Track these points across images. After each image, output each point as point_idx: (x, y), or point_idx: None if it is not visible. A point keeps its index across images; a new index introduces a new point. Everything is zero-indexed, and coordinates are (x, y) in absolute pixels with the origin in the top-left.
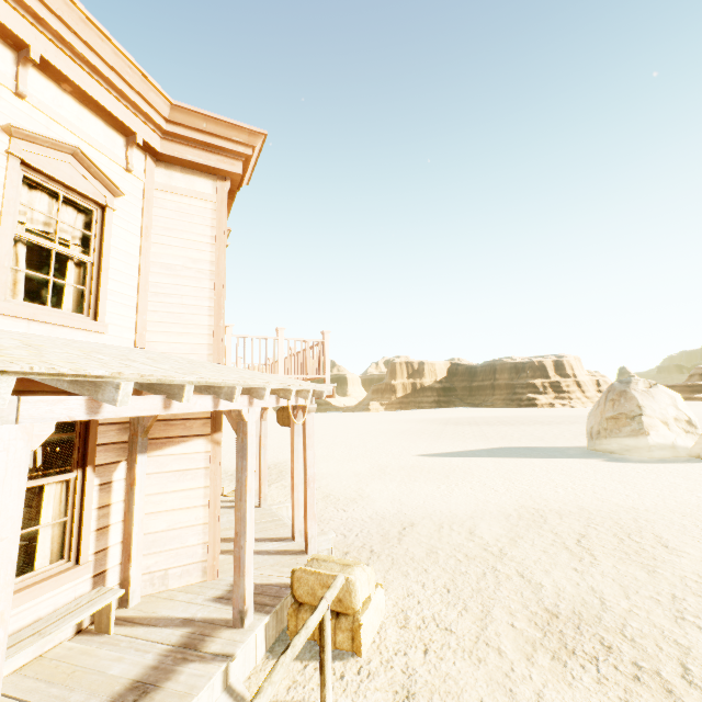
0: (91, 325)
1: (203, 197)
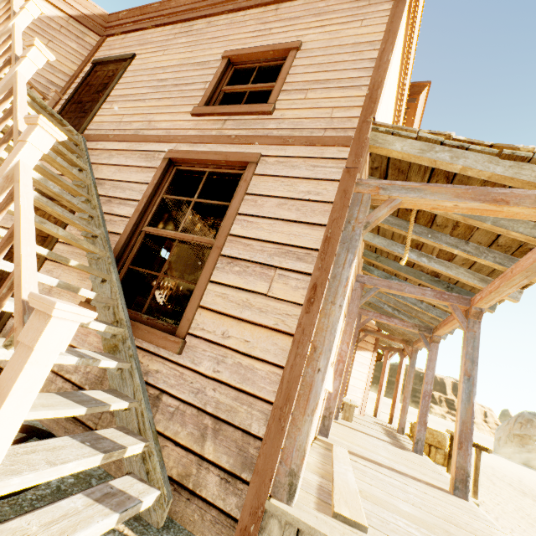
0: None
1: None
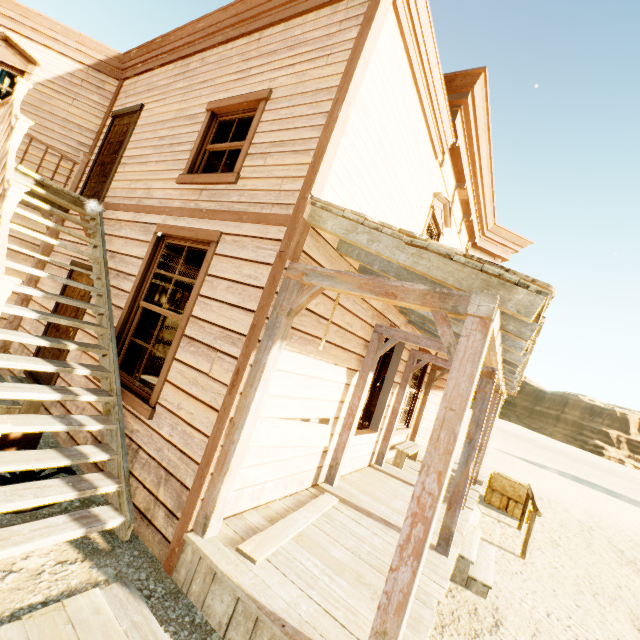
0: None
1: None
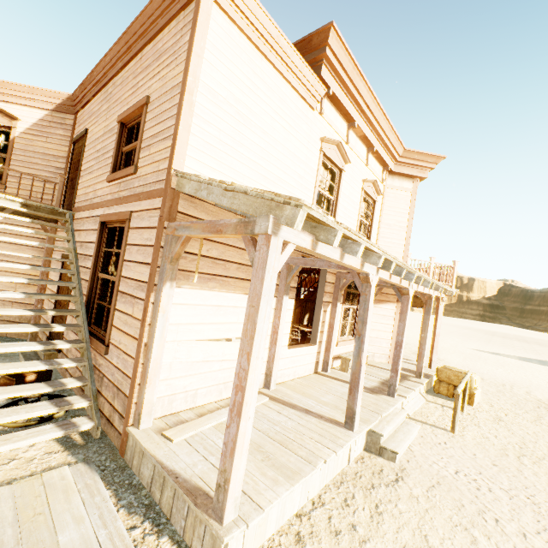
0: None
1: (406, 190)
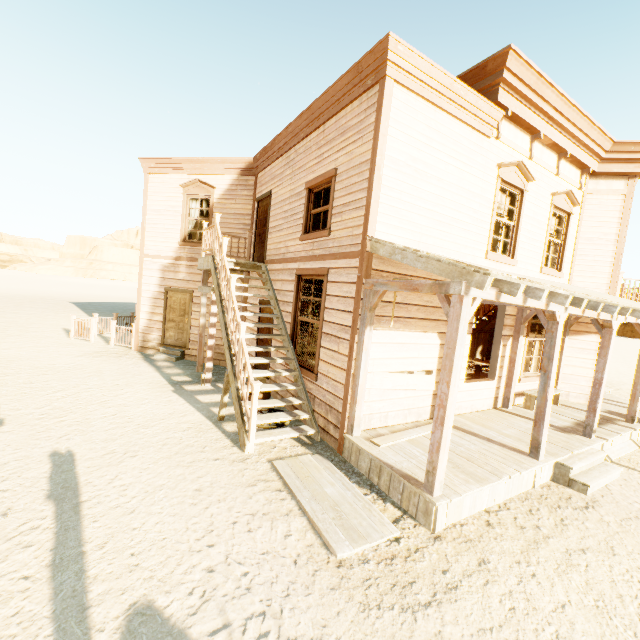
0: (559, 274)
1: (616, 193)
